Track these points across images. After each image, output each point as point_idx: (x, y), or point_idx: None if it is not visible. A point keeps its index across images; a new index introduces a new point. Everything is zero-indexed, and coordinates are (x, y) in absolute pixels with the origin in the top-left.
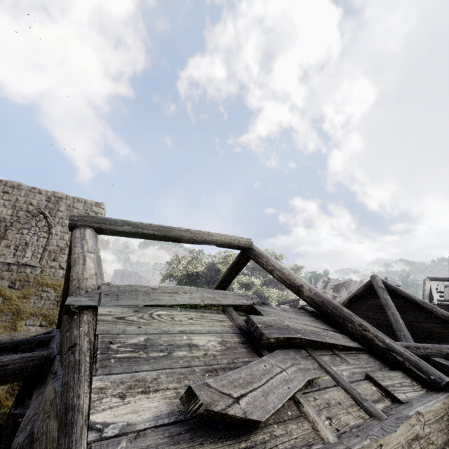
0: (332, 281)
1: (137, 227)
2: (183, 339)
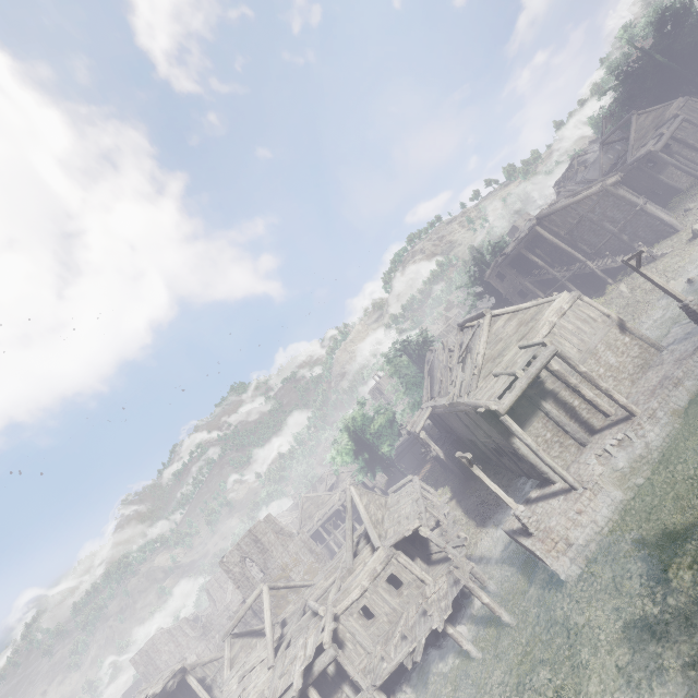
0: (429, 360)
1: (233, 626)
2: (232, 689)
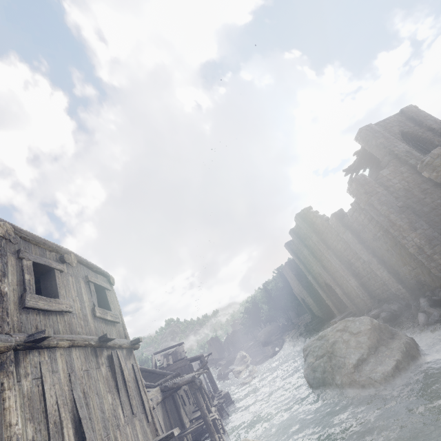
0: None
1: None
2: None
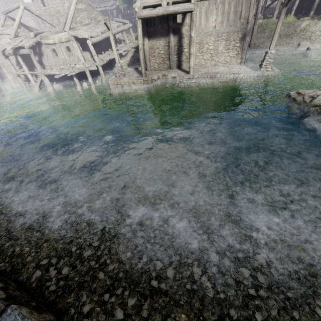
0: None
1: (6, 11)
2: None
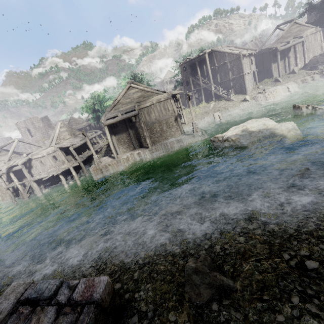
0: None
1: (2, 146)
2: None
